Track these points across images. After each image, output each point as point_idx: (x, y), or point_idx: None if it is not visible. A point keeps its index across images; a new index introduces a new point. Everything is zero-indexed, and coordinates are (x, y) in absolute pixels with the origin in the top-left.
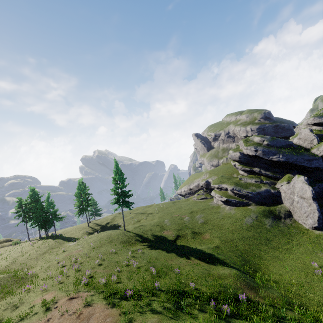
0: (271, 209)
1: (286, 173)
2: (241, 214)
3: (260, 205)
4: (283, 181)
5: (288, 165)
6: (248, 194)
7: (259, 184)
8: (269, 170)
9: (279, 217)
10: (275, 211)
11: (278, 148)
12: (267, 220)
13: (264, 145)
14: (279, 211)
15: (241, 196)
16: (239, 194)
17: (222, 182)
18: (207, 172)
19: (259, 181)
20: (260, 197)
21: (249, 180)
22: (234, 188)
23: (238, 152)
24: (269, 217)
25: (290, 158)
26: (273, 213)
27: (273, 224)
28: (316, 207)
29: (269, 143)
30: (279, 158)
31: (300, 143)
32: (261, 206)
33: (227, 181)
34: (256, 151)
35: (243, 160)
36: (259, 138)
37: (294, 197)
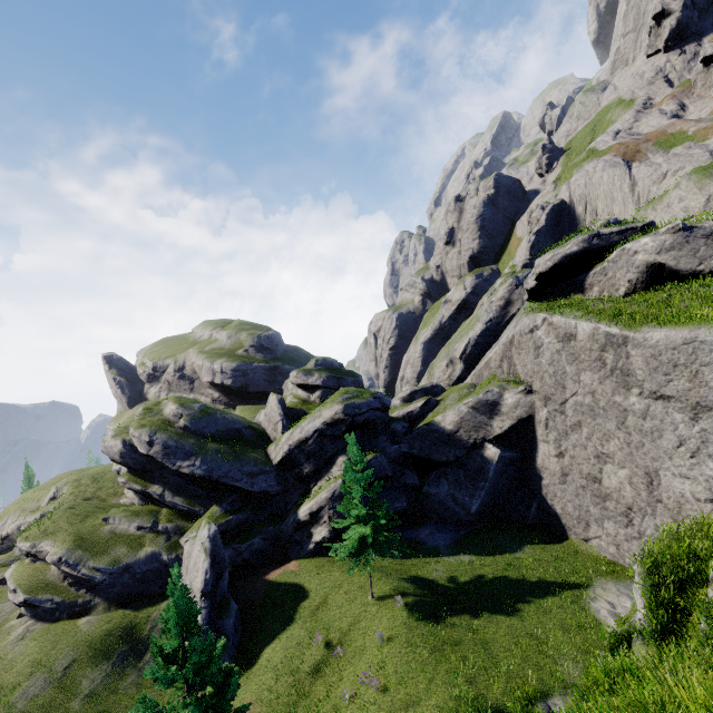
0: (138, 619)
1: (217, 502)
2: (31, 662)
3: (119, 608)
4: (195, 527)
5: (216, 484)
6: (93, 576)
7: (142, 538)
8: (185, 491)
9: (145, 645)
10: (146, 624)
11: (206, 438)
12: (95, 671)
13: (177, 429)
14: (154, 625)
15: (80, 580)
16: (76, 575)
17: (47, 533)
18: (67, 482)
19: (147, 528)
20: (129, 579)
21: (126, 524)
22: (65, 557)
23: (121, 440)
24: (111, 657)
25: (217, 469)
26: (135, 634)
27: (103, 685)
28: (201, 620)
29: (188, 423)
30: (194, 468)
31: (265, 424)
32: (121, 610)
33: (63, 530)
34: (151, 445)
35: (131, 463)
36: (175, 408)
37: (188, 581)
